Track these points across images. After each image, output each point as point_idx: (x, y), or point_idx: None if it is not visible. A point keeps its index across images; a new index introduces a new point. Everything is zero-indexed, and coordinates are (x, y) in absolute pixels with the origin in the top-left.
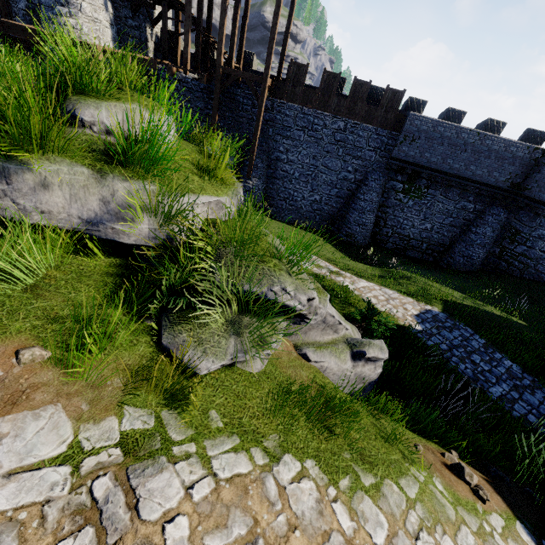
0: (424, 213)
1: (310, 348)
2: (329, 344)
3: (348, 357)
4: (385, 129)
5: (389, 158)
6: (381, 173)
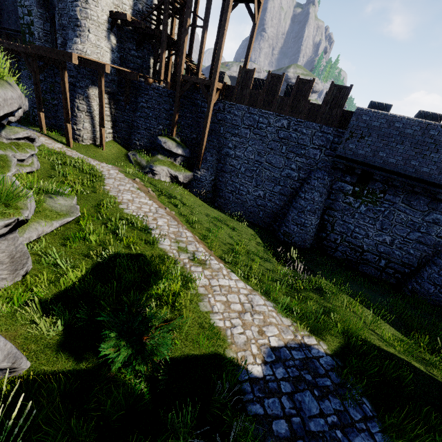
0: (381, 222)
1: None
2: None
3: None
4: (330, 126)
5: (334, 156)
6: (326, 172)
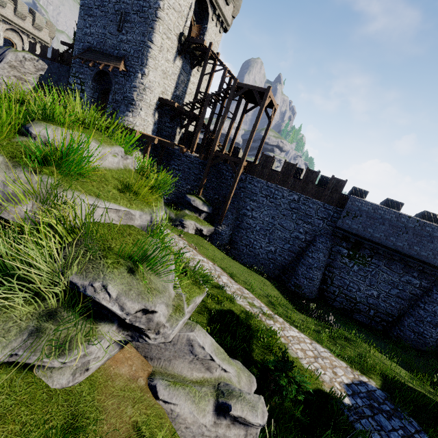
0: (369, 279)
1: (163, 380)
2: (195, 383)
3: (210, 407)
4: (331, 204)
5: (334, 227)
6: (327, 238)
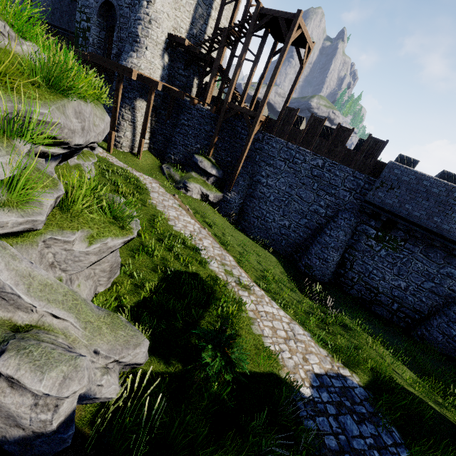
0: (398, 268)
1: None
2: None
3: None
4: (362, 172)
5: (363, 201)
6: (353, 214)
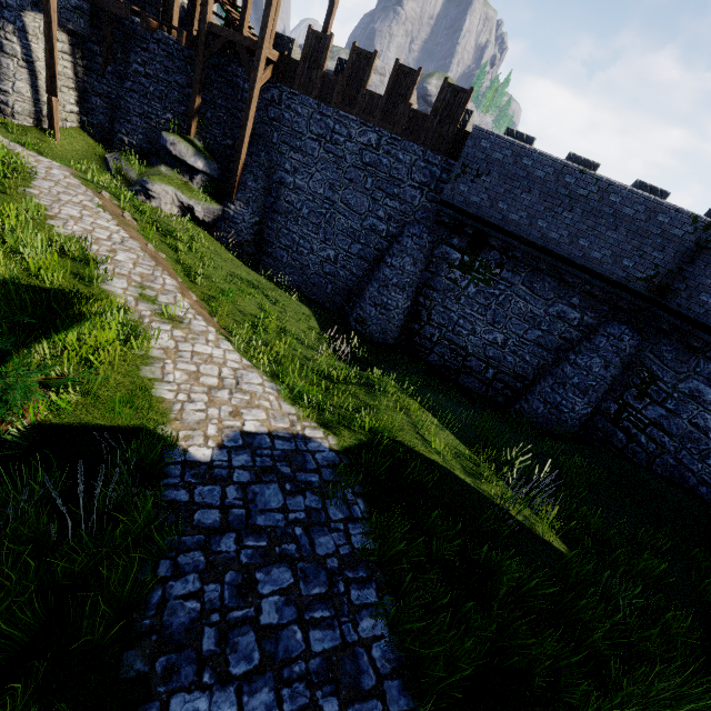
0: (493, 312)
1: None
2: None
3: None
4: (438, 152)
5: (439, 202)
6: (427, 228)
